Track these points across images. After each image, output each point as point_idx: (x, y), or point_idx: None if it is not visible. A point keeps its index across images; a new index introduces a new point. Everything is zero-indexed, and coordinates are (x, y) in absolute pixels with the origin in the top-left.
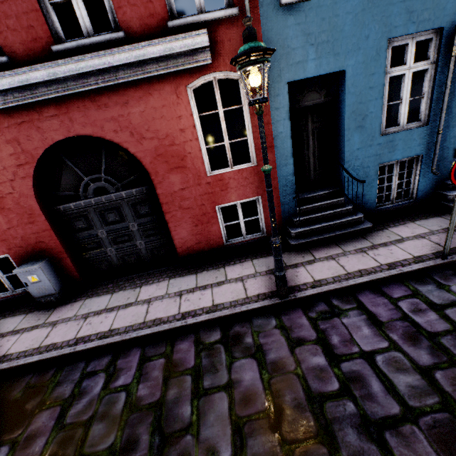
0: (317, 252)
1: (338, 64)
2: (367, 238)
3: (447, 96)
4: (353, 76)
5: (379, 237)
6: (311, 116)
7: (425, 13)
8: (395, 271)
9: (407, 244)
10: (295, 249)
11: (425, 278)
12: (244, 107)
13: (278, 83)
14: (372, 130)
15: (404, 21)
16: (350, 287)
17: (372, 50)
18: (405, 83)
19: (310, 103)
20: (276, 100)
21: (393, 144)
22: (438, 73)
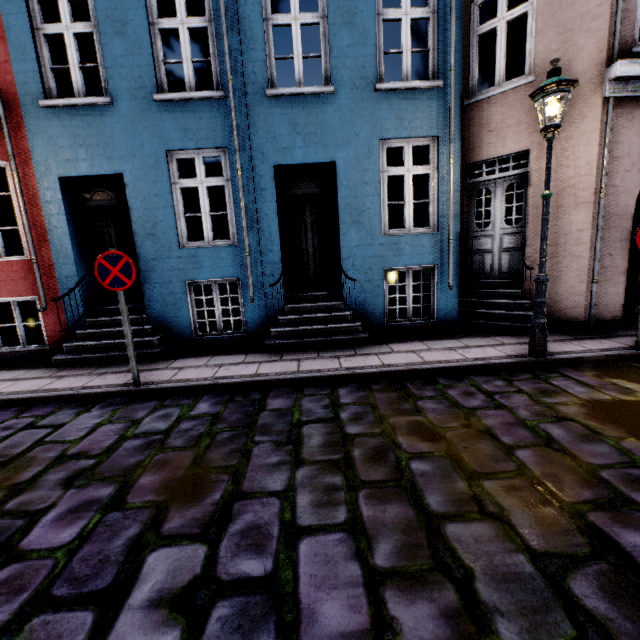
0: (66, 371)
1: (114, 167)
2: (139, 364)
3: (243, 215)
4: (133, 181)
5: (150, 365)
6: (113, 218)
7: (202, 132)
8: (70, 392)
9: (154, 372)
10: (56, 366)
11: (90, 404)
12: (13, 195)
13: (48, 176)
14: (167, 240)
15: (181, 137)
16: (8, 402)
17: (151, 158)
18: (201, 196)
19: (101, 203)
20: (47, 193)
21: (198, 260)
22: (234, 191)
